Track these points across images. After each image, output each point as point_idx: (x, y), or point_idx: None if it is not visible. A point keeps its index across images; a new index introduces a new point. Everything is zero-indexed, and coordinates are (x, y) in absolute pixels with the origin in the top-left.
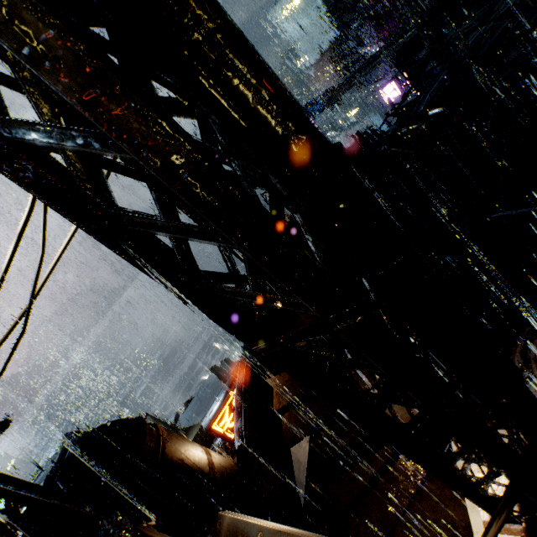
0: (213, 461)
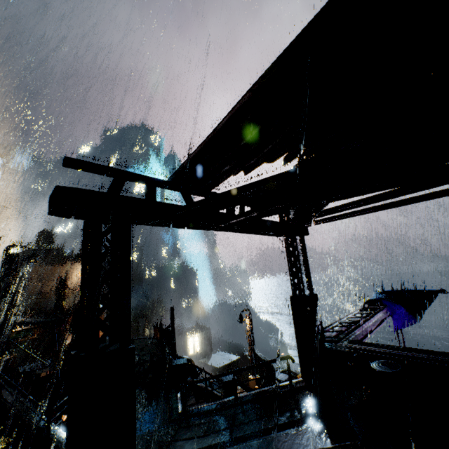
0: None
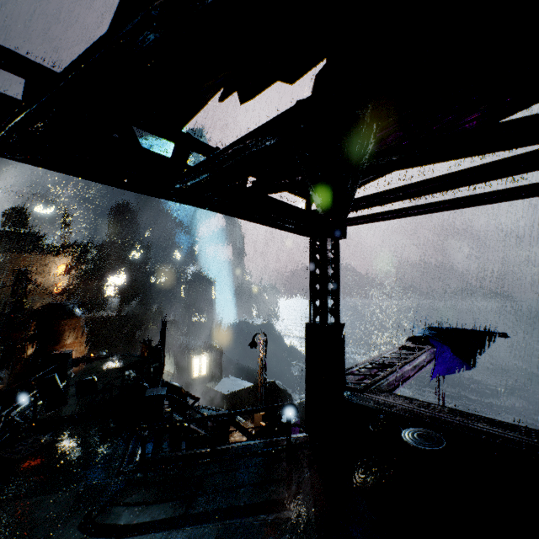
0: (57, 349)
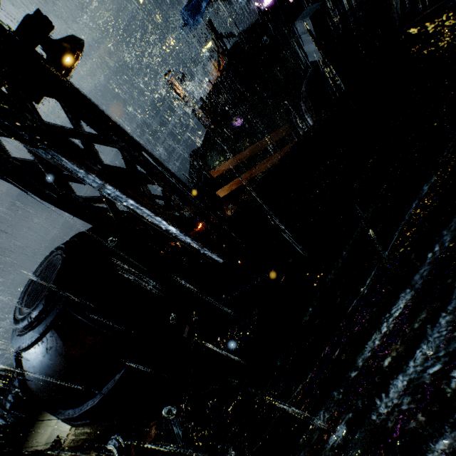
0: None
